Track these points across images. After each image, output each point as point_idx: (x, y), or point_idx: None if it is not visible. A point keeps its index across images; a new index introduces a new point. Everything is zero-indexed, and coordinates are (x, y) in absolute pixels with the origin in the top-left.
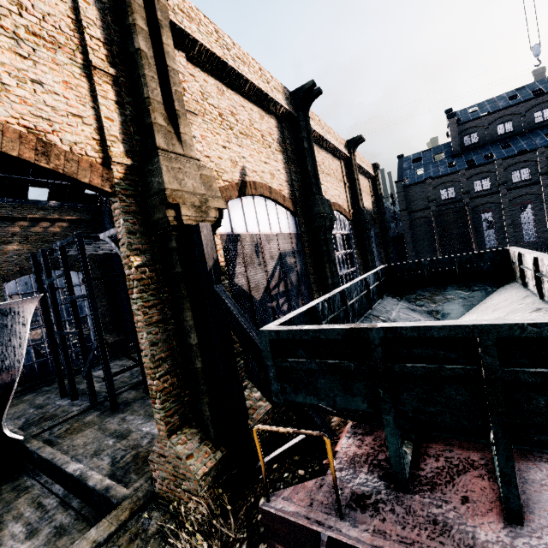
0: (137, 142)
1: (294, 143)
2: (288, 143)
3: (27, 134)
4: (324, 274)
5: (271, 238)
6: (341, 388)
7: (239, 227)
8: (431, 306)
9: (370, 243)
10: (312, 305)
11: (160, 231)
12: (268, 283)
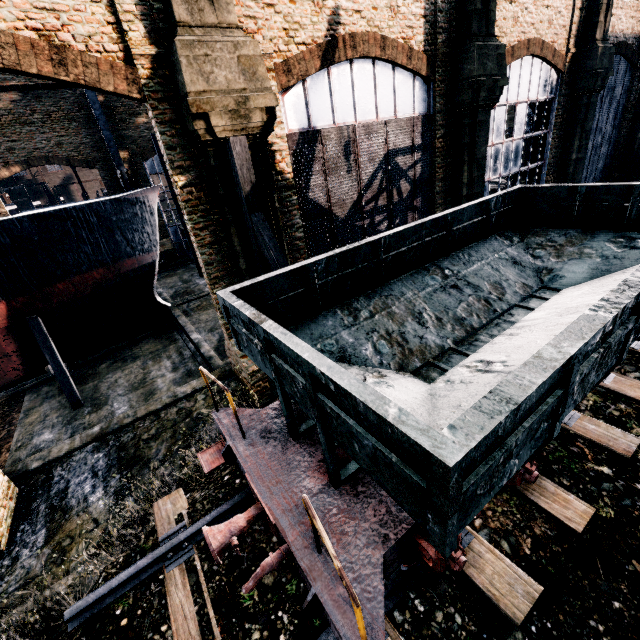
0: (159, 14)
1: None
2: None
3: (38, 40)
4: (460, 180)
5: (375, 129)
6: (260, 358)
7: (321, 118)
8: (549, 262)
9: (587, 117)
10: (302, 265)
11: (199, 145)
12: (360, 196)
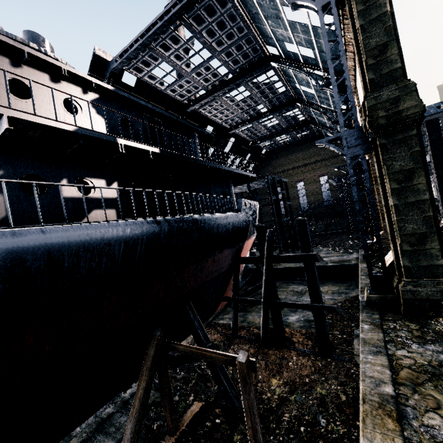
0: None
1: None
2: None
3: None
4: None
5: None
6: None
7: None
8: None
9: None
10: None
11: None
12: None
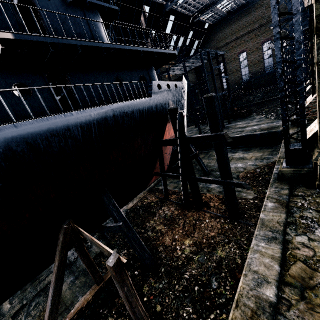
0: None
1: None
2: None
3: None
4: None
5: None
6: None
7: None
8: None
9: None
10: None
11: None
12: None
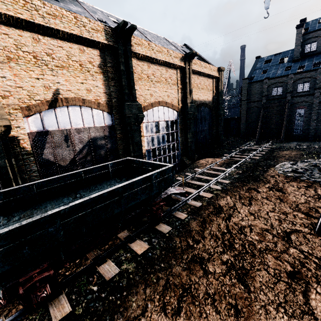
0: None
1: (115, 65)
2: (110, 66)
3: None
4: (130, 150)
5: (82, 130)
6: None
7: (51, 126)
8: None
9: (190, 127)
10: None
11: None
12: (75, 156)
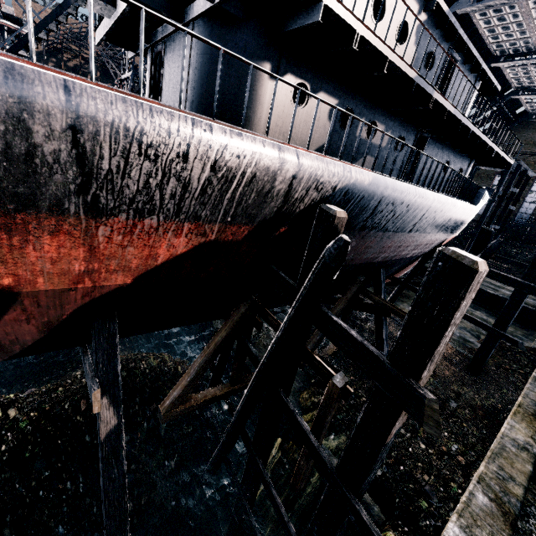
0: None
1: None
2: None
3: None
4: None
5: None
6: None
7: None
8: None
9: None
10: None
11: None
12: None
